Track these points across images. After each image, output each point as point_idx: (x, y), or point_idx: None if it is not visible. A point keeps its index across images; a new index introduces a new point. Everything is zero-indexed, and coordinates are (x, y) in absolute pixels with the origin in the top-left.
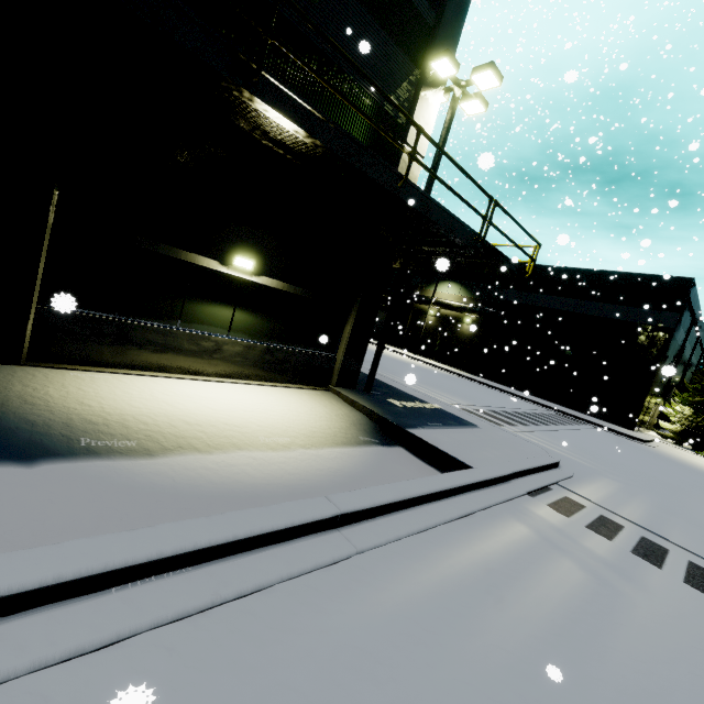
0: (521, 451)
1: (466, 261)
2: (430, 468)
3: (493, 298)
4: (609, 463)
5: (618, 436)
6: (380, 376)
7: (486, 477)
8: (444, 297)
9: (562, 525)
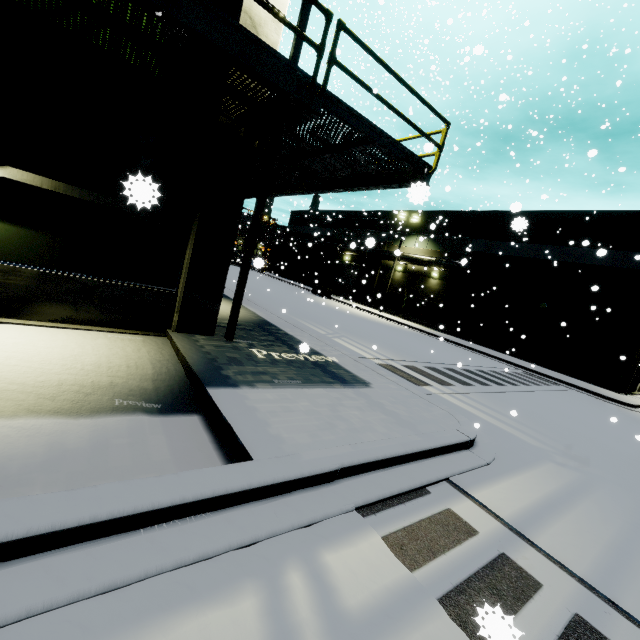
0: (410, 423)
1: (355, 162)
2: (212, 453)
3: (461, 250)
4: (569, 438)
5: (598, 399)
6: (288, 326)
7: (249, 484)
8: (412, 252)
9: (375, 602)
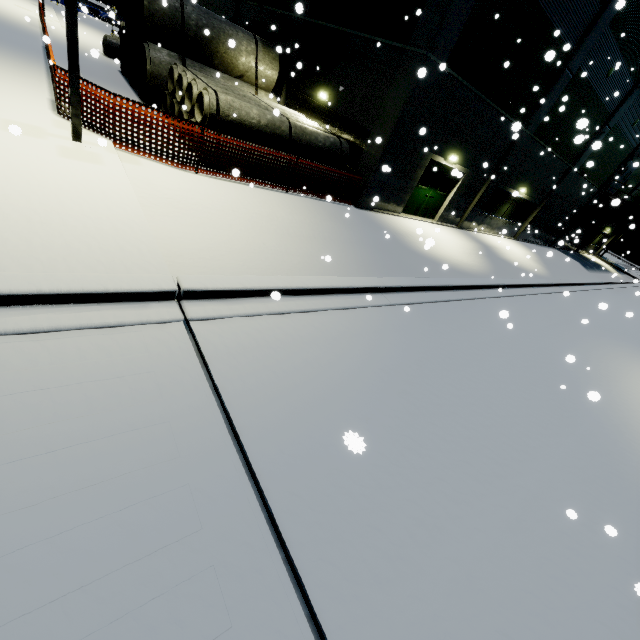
0: None
1: None
2: (628, 278)
3: None
4: None
5: None
6: None
7: None
8: None
9: None
